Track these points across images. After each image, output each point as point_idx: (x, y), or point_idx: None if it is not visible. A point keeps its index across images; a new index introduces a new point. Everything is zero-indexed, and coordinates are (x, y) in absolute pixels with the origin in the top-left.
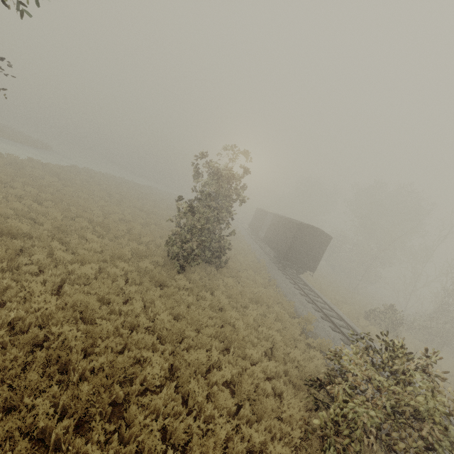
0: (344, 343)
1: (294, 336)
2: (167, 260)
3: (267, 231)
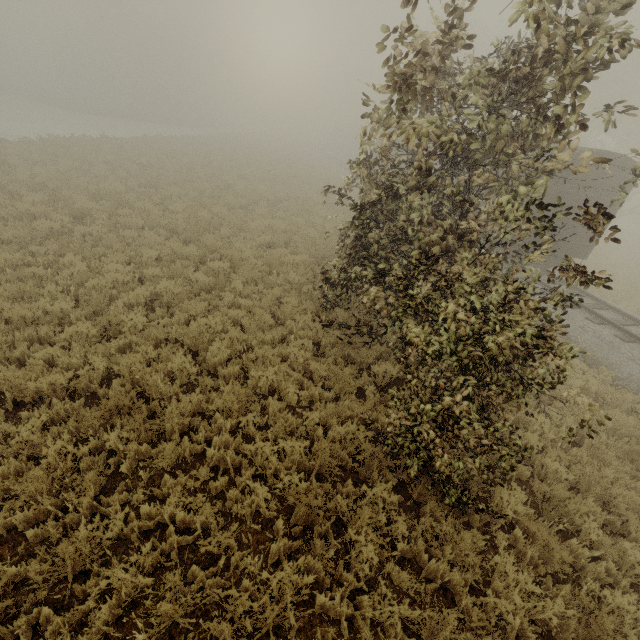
0: None
1: None
2: (386, 461)
3: None
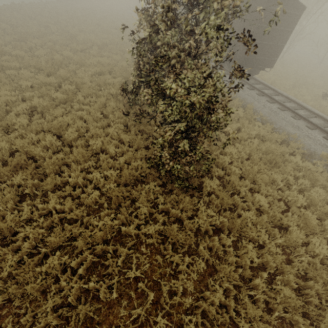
0: None
1: None
2: (156, 174)
3: None
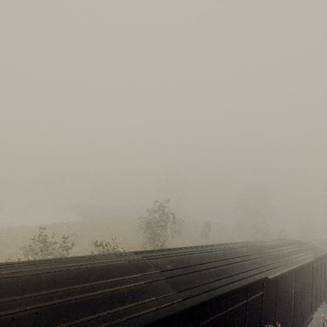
0: None
1: None
2: None
3: None
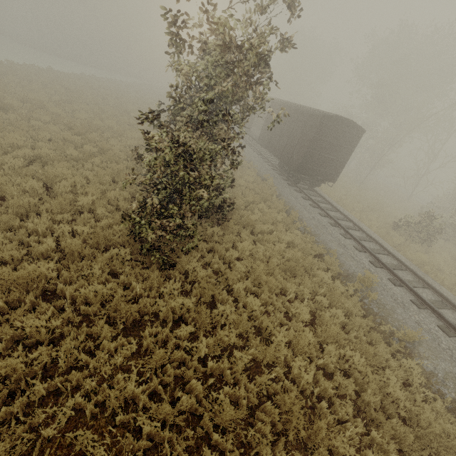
0: (418, 308)
1: (362, 325)
2: (135, 244)
3: (263, 128)
